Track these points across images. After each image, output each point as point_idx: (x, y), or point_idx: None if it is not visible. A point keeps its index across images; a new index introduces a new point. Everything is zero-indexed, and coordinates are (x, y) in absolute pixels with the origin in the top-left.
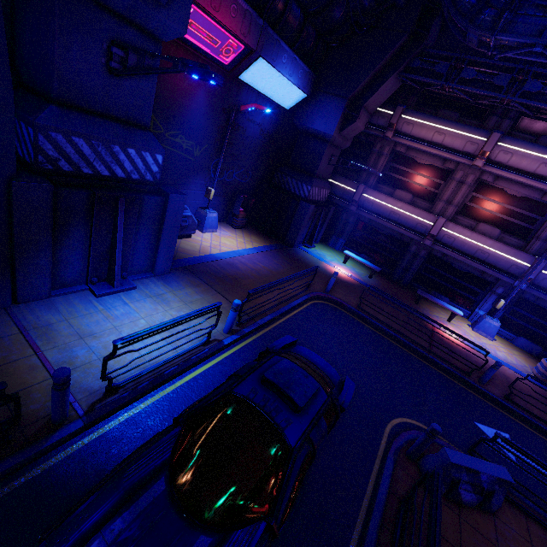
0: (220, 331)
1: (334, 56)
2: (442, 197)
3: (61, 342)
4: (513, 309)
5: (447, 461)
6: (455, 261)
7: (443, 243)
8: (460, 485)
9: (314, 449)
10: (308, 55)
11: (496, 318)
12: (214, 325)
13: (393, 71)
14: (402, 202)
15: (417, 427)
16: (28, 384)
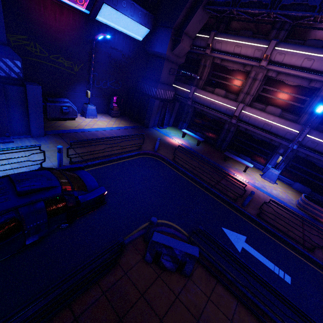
0: (56, 165)
1: (163, 1)
2: (243, 90)
3: None
4: (292, 164)
5: (151, 239)
6: (254, 133)
7: (243, 121)
8: (161, 256)
9: (20, 217)
10: (145, 2)
11: (277, 169)
12: (42, 159)
13: (199, 5)
14: (217, 96)
15: (170, 226)
16: None
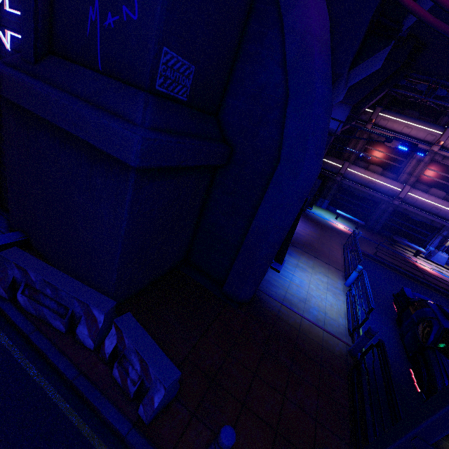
0: (344, 285)
1: None
2: (405, 170)
3: (301, 307)
4: None
5: None
6: (413, 214)
7: (406, 202)
8: None
9: None
10: None
11: (443, 252)
12: (353, 284)
13: (386, 87)
14: (377, 175)
15: None
16: (321, 336)
